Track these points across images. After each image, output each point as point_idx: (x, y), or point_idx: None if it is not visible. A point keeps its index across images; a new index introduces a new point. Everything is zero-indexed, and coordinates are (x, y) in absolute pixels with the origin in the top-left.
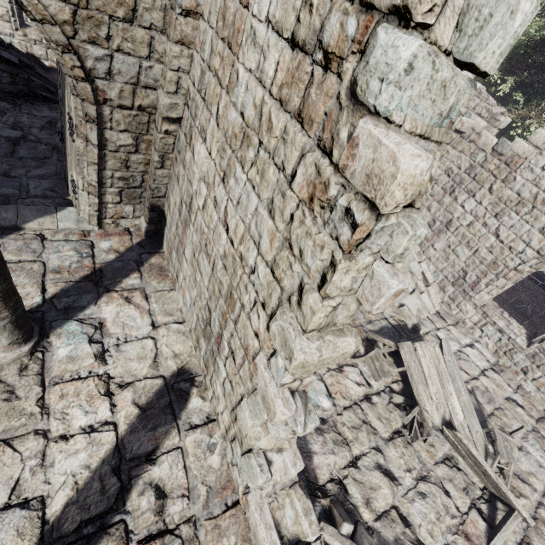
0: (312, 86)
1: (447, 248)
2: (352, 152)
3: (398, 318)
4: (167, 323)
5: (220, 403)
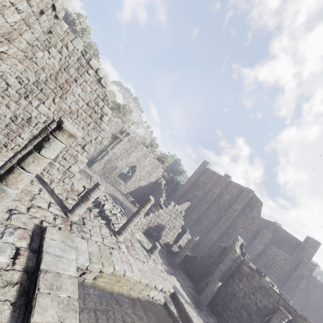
0: (93, 114)
1: None
2: (101, 125)
3: None
4: None
5: (55, 175)
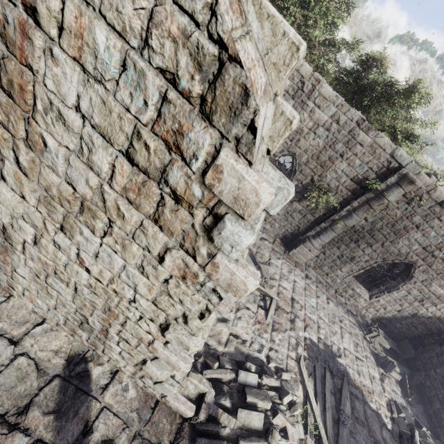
0: (165, 208)
1: None
2: (215, 269)
3: None
4: (27, 332)
5: (120, 363)
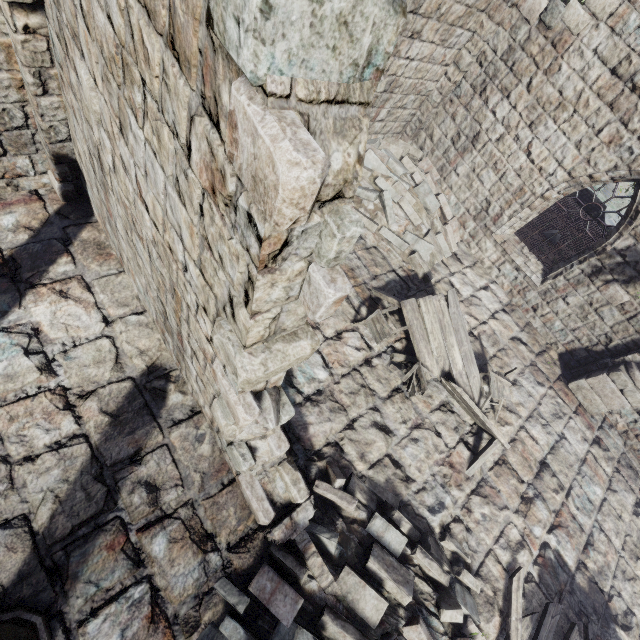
0: None
1: (471, 172)
2: (234, 136)
3: (408, 268)
4: (123, 316)
5: (199, 398)
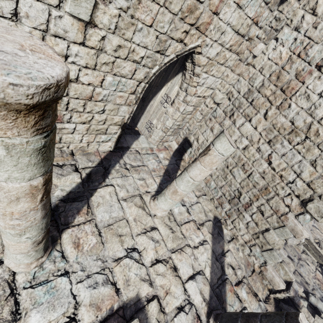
0: None
1: None
2: None
3: None
4: (201, 195)
5: (241, 231)
